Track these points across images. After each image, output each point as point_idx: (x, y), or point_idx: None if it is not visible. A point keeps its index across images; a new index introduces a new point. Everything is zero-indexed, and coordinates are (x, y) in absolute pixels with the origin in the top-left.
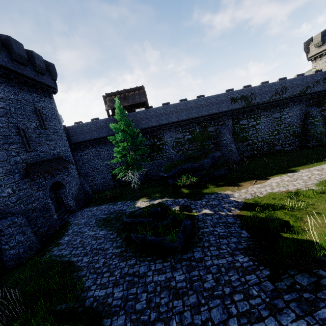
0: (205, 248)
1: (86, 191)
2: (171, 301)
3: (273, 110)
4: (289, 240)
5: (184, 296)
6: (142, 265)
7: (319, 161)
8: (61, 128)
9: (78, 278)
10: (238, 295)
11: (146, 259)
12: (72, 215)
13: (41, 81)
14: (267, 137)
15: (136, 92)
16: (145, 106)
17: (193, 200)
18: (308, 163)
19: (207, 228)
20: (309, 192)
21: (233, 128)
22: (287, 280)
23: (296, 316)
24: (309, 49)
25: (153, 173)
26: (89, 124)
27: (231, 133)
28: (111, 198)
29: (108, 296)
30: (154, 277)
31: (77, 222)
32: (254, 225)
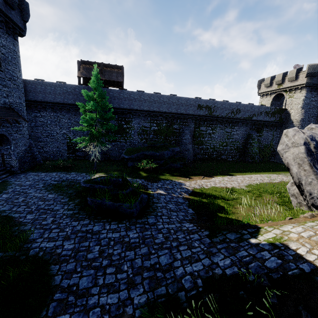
0: (158, 216)
1: (35, 155)
2: (124, 252)
3: (227, 125)
4: (223, 218)
5: (136, 248)
6: (97, 225)
7: (250, 172)
8: (21, 77)
9: (20, 232)
10: (183, 246)
11: (101, 220)
12: (12, 176)
13: (8, 14)
14: (218, 146)
15: (114, 70)
16: (119, 87)
17: (150, 182)
18: (242, 172)
19: (160, 204)
20: (240, 190)
21: (193, 131)
22: (221, 237)
23: (224, 256)
24: (261, 86)
25: (113, 154)
26: (54, 84)
27: (191, 134)
28: (64, 168)
29: (57, 247)
30: (108, 235)
31: (20, 183)
32: (199, 206)
